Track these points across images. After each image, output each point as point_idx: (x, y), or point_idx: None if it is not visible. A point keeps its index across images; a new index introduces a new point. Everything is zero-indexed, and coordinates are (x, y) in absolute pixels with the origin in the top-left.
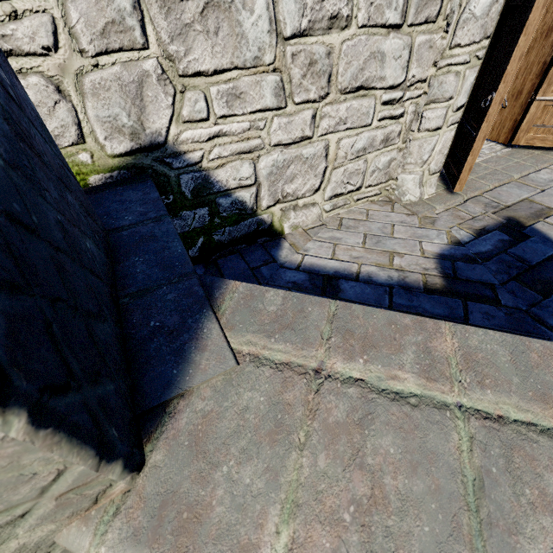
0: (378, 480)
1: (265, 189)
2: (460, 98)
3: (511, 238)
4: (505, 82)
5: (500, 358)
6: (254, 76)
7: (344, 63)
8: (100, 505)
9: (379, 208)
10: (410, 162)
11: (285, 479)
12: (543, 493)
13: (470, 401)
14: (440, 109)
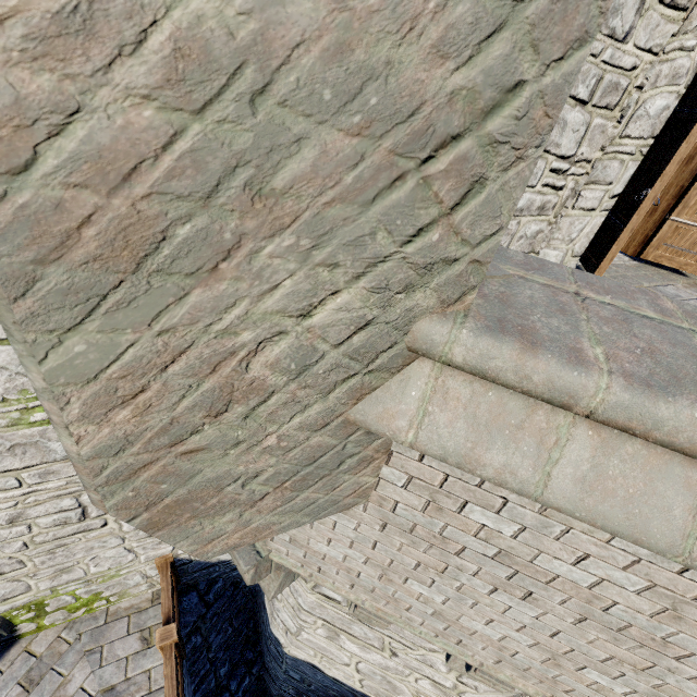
0: (651, 344)
1: None
2: (618, 187)
3: None
4: (662, 181)
5: None
6: None
7: None
8: (451, 310)
9: None
10: (558, 237)
11: (583, 330)
12: None
13: None
14: (599, 191)
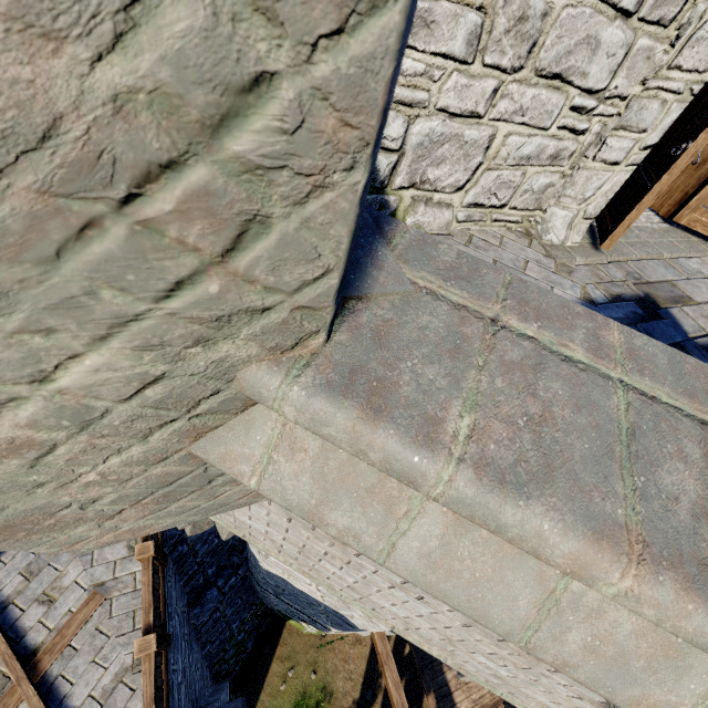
0: (548, 408)
1: (406, 163)
2: (653, 136)
3: (645, 314)
4: None
5: (659, 360)
6: (455, 5)
7: (555, 35)
8: (291, 355)
9: (515, 239)
10: (570, 194)
11: (466, 385)
12: (680, 450)
13: (630, 381)
14: (628, 140)
